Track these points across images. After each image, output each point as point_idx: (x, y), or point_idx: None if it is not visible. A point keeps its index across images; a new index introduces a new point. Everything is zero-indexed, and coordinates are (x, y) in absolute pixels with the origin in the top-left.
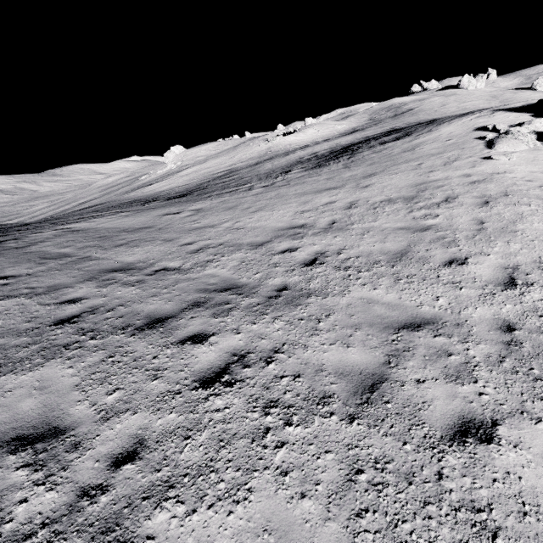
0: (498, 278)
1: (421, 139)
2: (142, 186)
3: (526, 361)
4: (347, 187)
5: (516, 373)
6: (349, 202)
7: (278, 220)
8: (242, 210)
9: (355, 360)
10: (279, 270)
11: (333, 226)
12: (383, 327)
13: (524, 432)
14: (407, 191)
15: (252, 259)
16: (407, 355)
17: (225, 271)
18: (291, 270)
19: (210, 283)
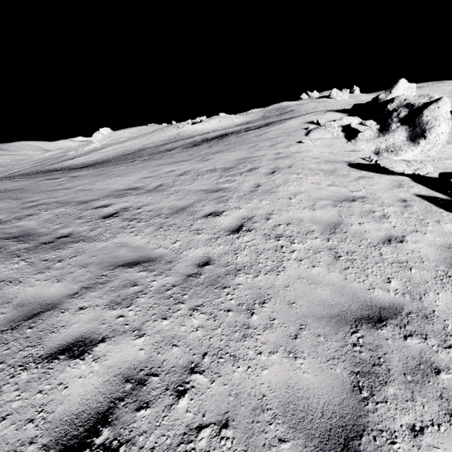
0: (232, 226)
1: (271, 128)
2: (66, 159)
3: (188, 288)
4: (193, 160)
5: (168, 298)
6: (185, 171)
7: (122, 183)
8: (105, 176)
9: (50, 292)
10: (79, 221)
11: (156, 189)
12: (107, 265)
13: (117, 347)
14: (231, 163)
15: (67, 213)
16: (98, 287)
17: (33, 223)
18: (88, 221)
19: (8, 233)
